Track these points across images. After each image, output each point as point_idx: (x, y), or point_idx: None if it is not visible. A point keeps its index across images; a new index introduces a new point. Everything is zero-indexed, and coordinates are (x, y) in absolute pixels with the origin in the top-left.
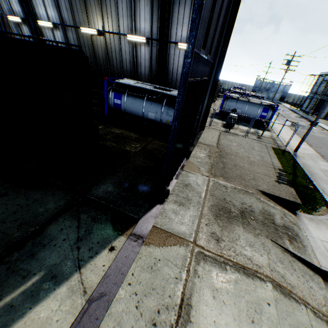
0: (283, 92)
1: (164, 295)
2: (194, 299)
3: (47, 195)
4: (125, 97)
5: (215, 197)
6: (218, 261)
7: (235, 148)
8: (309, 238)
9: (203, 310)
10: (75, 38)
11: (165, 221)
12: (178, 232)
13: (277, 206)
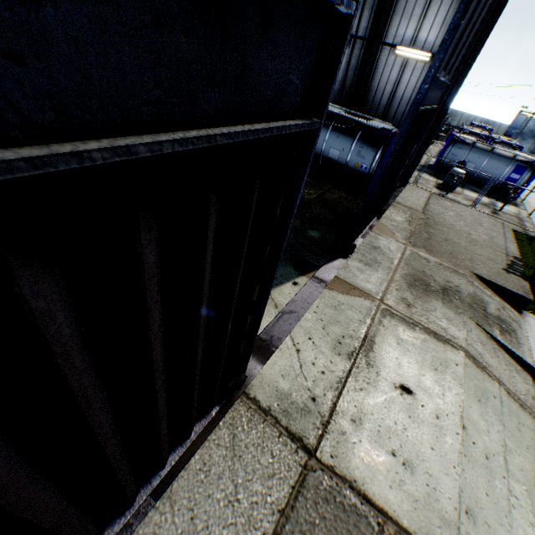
0: None
1: (348, 328)
2: (377, 339)
3: None
4: None
5: (411, 267)
6: (406, 321)
7: (450, 219)
8: (531, 339)
9: (386, 349)
10: None
11: (349, 275)
12: (363, 288)
13: (495, 297)
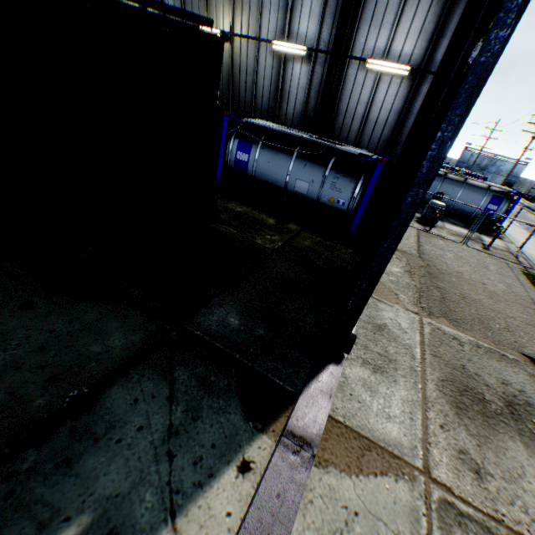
0: (511, 175)
1: None
2: None
3: (110, 316)
4: (257, 150)
5: (443, 360)
6: None
7: (453, 264)
8: None
9: None
10: None
11: (352, 406)
12: (384, 440)
13: None
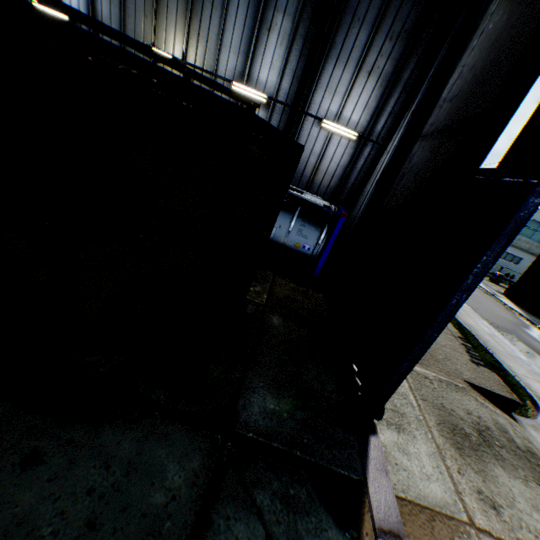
0: None
1: None
2: None
3: (149, 440)
4: None
5: (429, 402)
6: None
7: None
8: None
9: None
10: None
11: (403, 476)
12: (437, 503)
13: (496, 409)
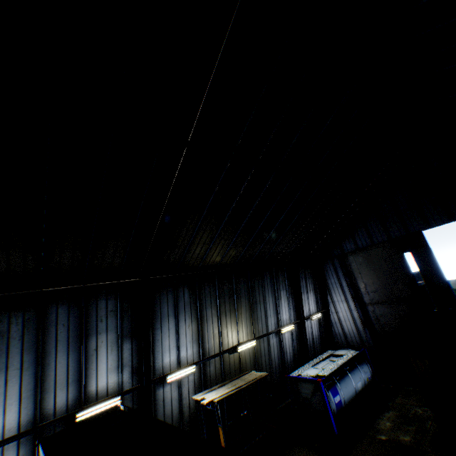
0: None
1: None
2: None
3: None
4: (339, 386)
5: None
6: None
7: None
8: None
9: None
10: (217, 367)
11: None
12: None
13: None
